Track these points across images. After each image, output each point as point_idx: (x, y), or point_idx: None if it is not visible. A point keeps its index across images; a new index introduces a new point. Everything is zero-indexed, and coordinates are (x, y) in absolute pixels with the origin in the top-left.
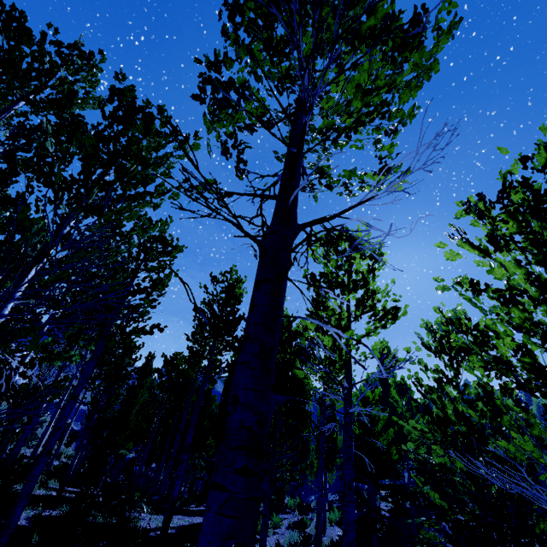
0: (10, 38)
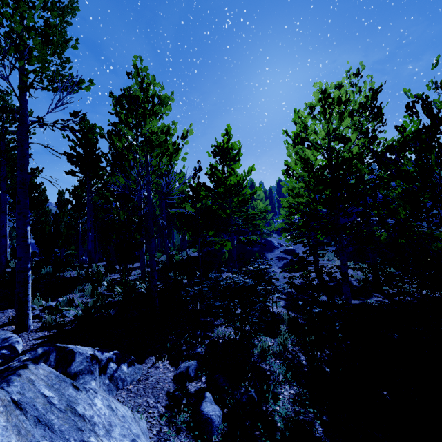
0: None
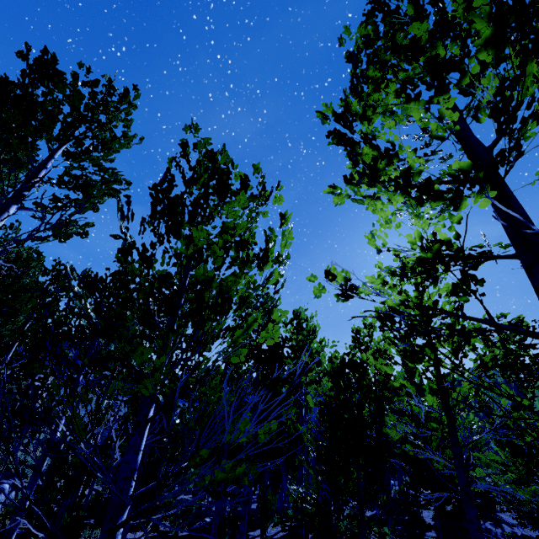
0: (44, 87)
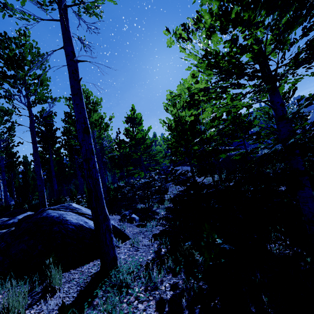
0: None
